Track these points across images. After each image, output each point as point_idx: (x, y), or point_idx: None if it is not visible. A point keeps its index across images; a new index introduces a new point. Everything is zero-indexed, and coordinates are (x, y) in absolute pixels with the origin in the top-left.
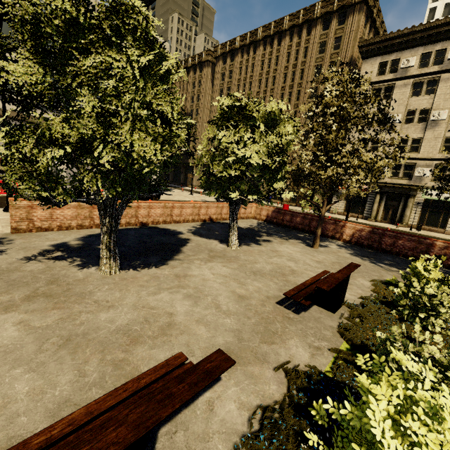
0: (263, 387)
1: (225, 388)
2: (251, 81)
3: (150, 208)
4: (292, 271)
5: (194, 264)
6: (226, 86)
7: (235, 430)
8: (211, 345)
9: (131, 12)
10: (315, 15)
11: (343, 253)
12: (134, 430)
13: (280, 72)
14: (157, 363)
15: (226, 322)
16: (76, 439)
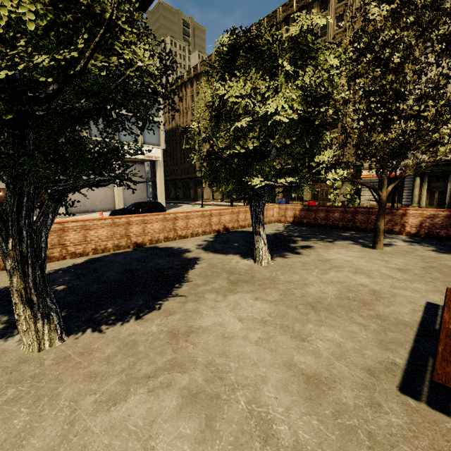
0: None
1: None
2: None
3: (144, 223)
4: (374, 292)
5: (205, 301)
6: None
7: None
8: None
9: None
10: None
11: (423, 251)
12: None
13: None
14: None
15: None
16: None
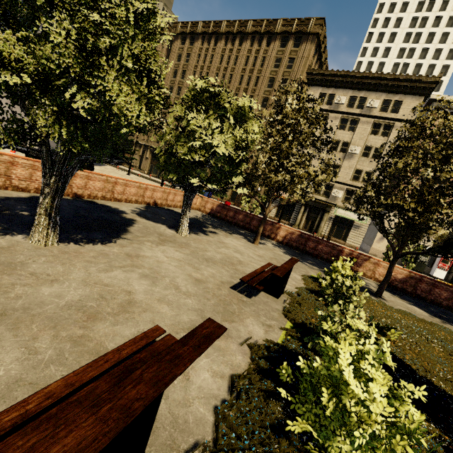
0: (230, 357)
1: (197, 360)
2: (208, 72)
3: (88, 179)
4: (240, 261)
5: (145, 245)
6: (182, 68)
7: (212, 395)
8: (177, 322)
9: None
10: (276, 30)
11: (278, 251)
12: (154, 387)
13: (238, 72)
14: (123, 339)
15: (187, 302)
16: (61, 411)
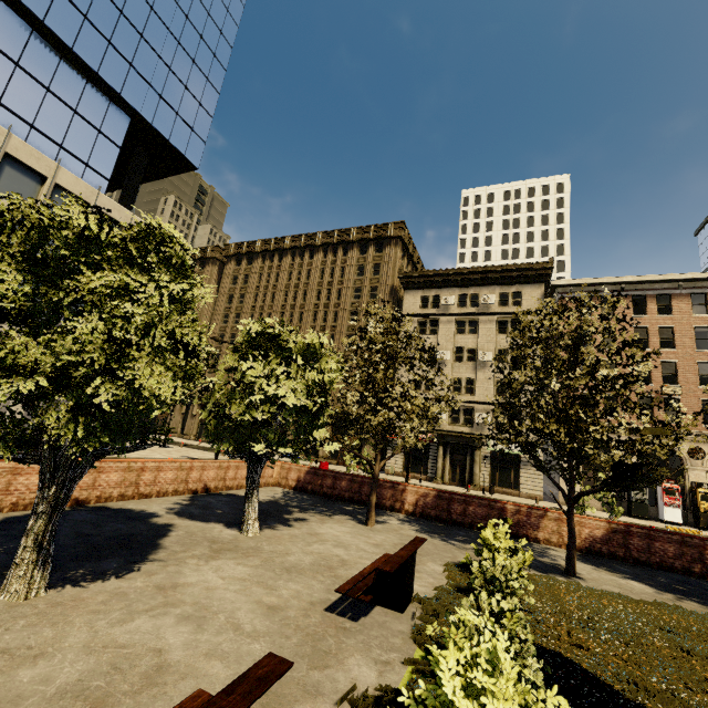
0: None
1: None
2: (274, 292)
3: (99, 472)
4: (343, 561)
5: (187, 564)
6: (239, 291)
7: None
8: None
9: (169, 241)
10: (351, 239)
11: (407, 530)
12: None
13: (313, 287)
14: None
15: (253, 648)
16: None
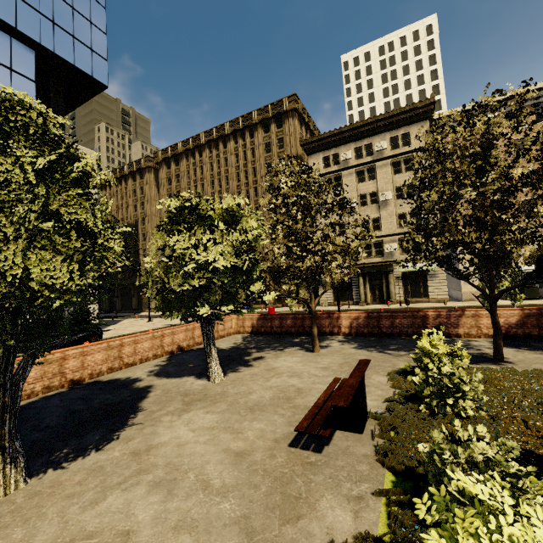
0: None
1: None
2: (203, 183)
3: (84, 355)
4: (298, 390)
5: (162, 423)
6: (175, 190)
7: None
8: None
9: (18, 108)
10: (254, 121)
11: (347, 349)
12: None
13: (232, 171)
14: None
15: (223, 509)
16: None
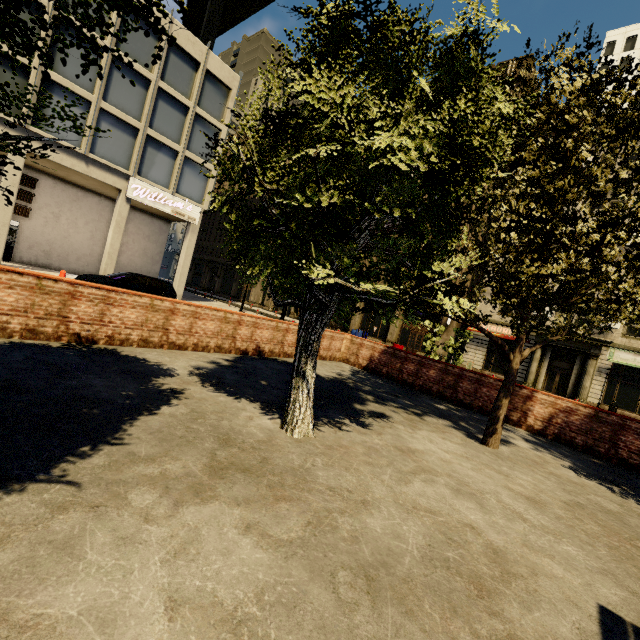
0: None
1: None
2: None
3: (107, 303)
4: (496, 555)
5: (119, 511)
6: None
7: None
8: None
9: None
10: None
11: (557, 466)
12: None
13: None
14: None
15: None
16: None
